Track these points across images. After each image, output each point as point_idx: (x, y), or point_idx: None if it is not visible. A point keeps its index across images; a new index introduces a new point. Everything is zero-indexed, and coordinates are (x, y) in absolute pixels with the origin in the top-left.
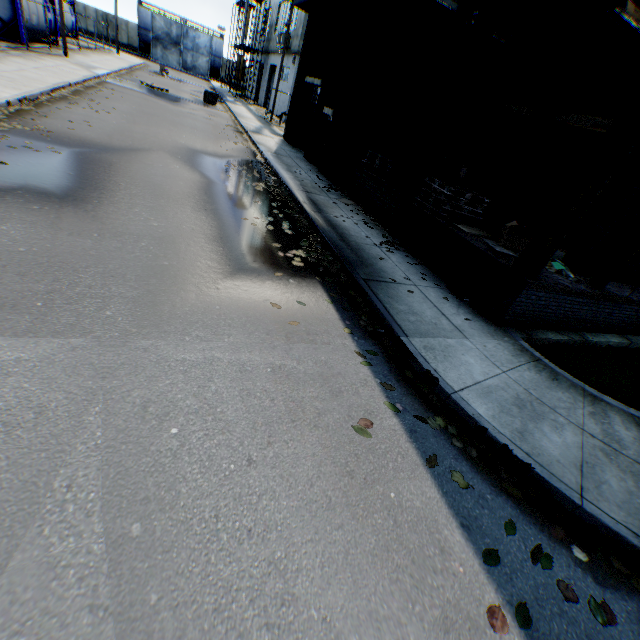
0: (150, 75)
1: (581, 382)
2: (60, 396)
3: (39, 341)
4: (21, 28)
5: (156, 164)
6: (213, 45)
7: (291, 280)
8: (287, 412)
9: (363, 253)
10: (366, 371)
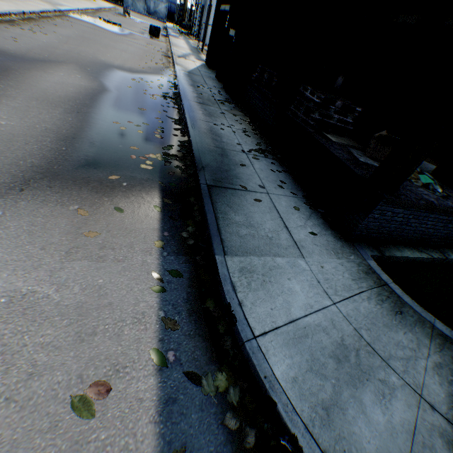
0: (114, 15)
1: (432, 315)
2: None
3: None
4: None
5: (58, 73)
6: None
7: (126, 184)
8: None
9: (224, 159)
10: (152, 300)
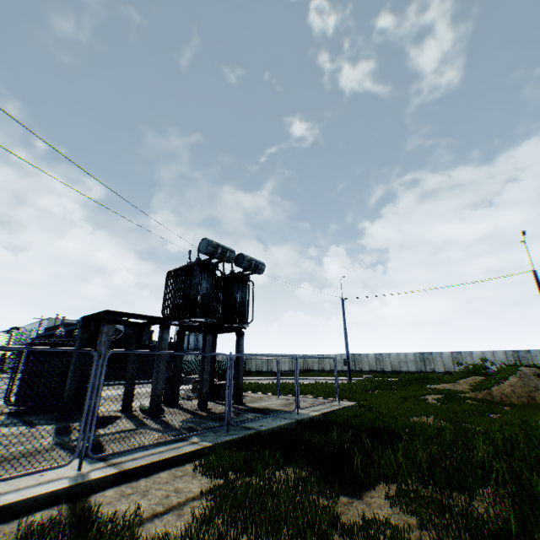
0: None
1: None
2: None
3: None
4: None
5: None
6: None
7: None
8: None
9: None
10: None
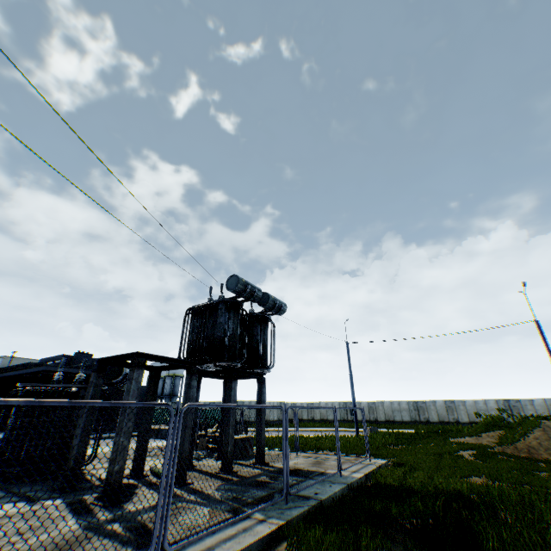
0: None
1: None
2: None
3: None
4: None
5: None
6: None
7: None
8: None
9: None
10: None
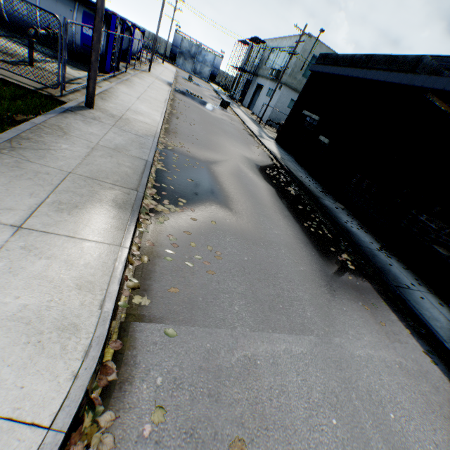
0: (184, 81)
1: None
2: (334, 383)
3: (299, 337)
4: (130, 54)
5: (241, 173)
6: (215, 61)
7: (357, 283)
8: (425, 403)
9: (378, 259)
10: (436, 369)
